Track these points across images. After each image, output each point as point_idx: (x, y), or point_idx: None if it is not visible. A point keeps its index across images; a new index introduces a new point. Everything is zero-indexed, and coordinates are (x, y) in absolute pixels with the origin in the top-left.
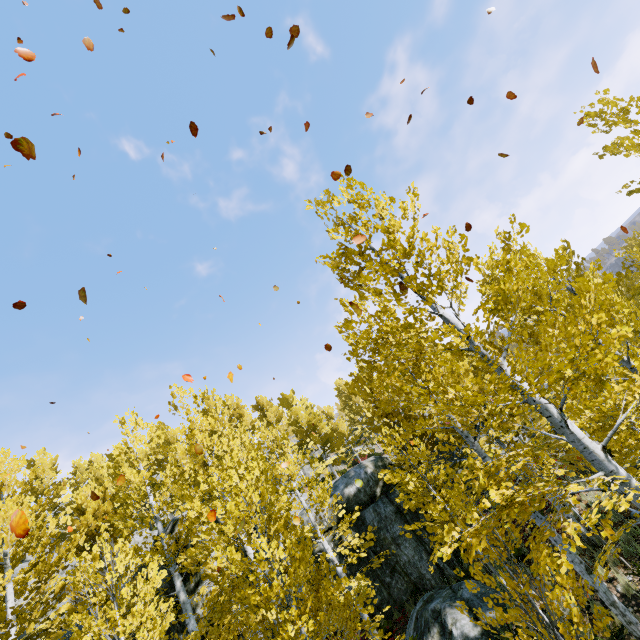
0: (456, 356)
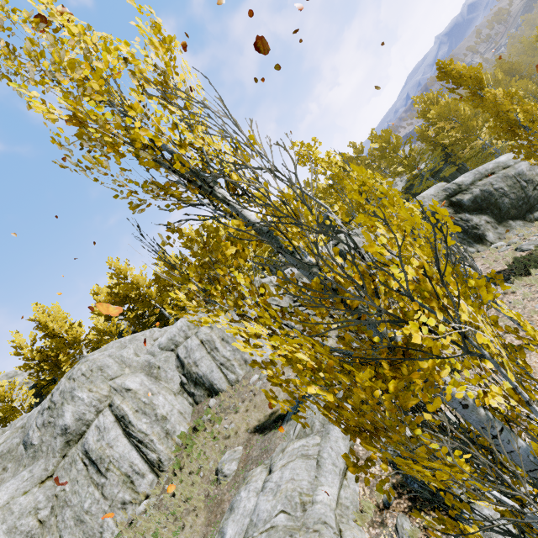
0: None
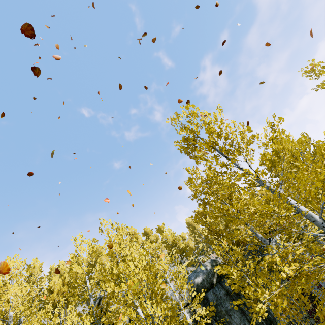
0: (252, 186)
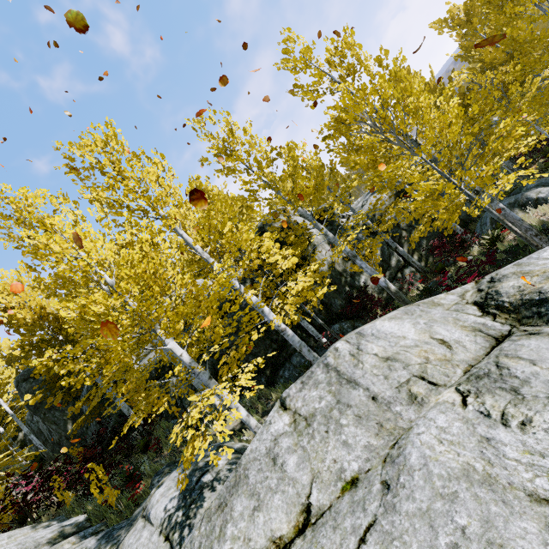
0: None
